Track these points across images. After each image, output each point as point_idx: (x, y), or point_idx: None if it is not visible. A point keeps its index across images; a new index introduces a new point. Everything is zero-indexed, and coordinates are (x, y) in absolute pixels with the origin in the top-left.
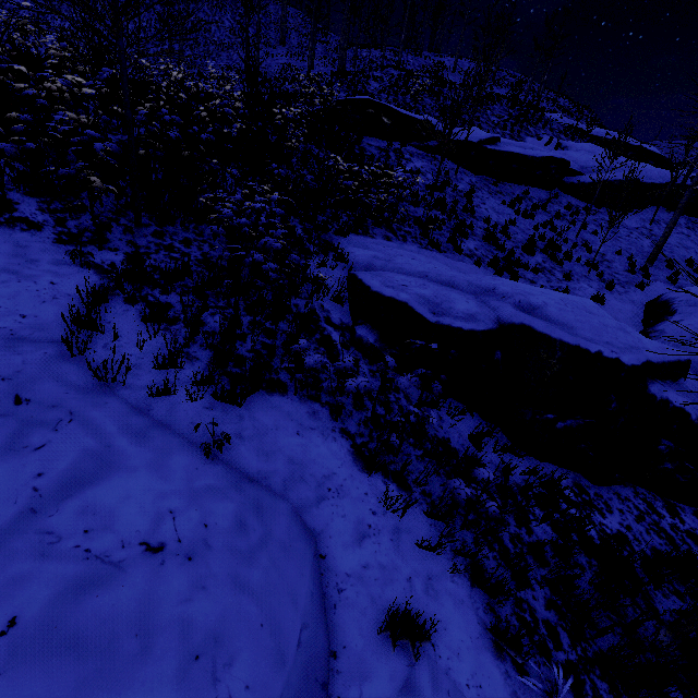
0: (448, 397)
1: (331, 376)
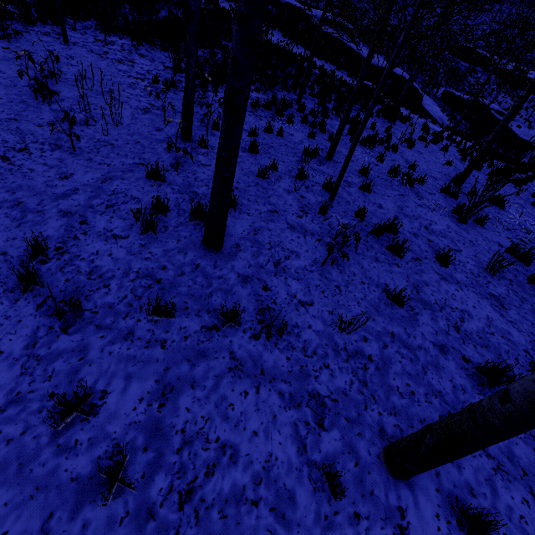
0: (454, 111)
1: (437, 100)
